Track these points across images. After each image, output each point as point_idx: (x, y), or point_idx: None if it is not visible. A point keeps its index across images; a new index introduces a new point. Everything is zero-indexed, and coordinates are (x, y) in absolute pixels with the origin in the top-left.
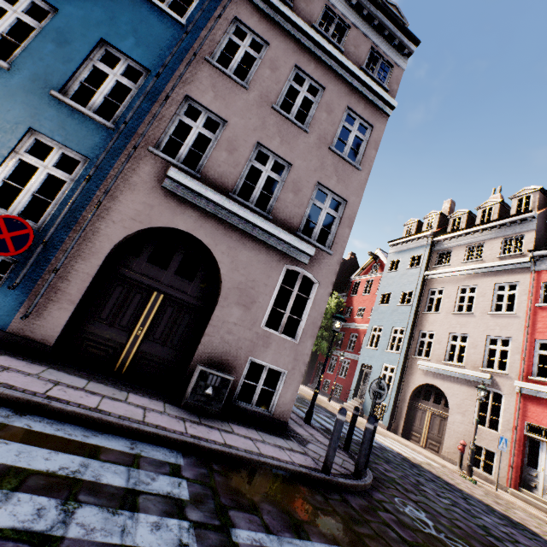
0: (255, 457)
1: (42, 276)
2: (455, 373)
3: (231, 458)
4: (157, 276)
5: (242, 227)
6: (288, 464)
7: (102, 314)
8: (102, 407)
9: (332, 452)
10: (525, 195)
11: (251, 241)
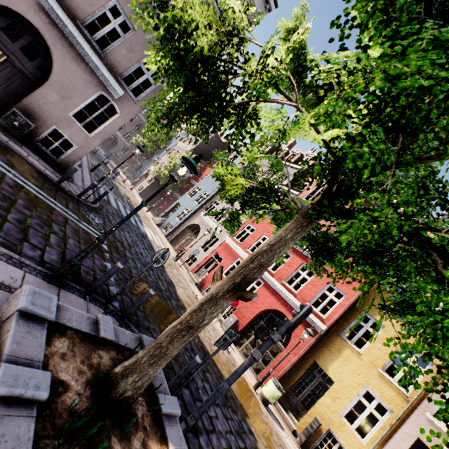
0: (19, 153)
1: None
2: (211, 224)
3: (4, 145)
4: (6, 43)
5: (78, 49)
6: (38, 167)
7: None
8: None
9: (65, 177)
10: (311, 157)
11: (83, 62)
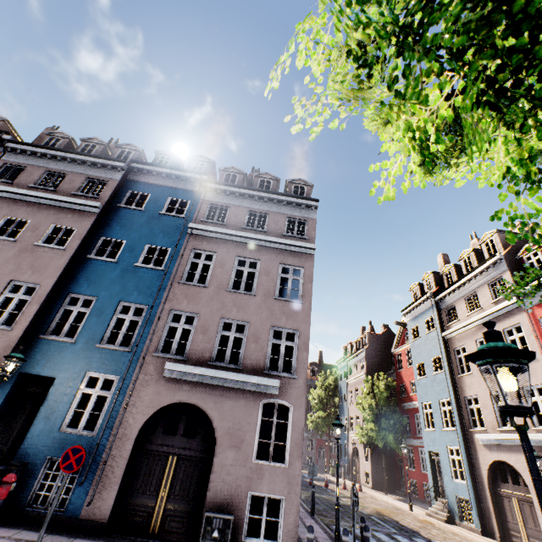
0: None
1: (98, 469)
2: (514, 441)
3: None
4: (170, 442)
5: (221, 384)
6: None
7: (138, 485)
8: None
9: None
10: (488, 239)
11: (231, 391)
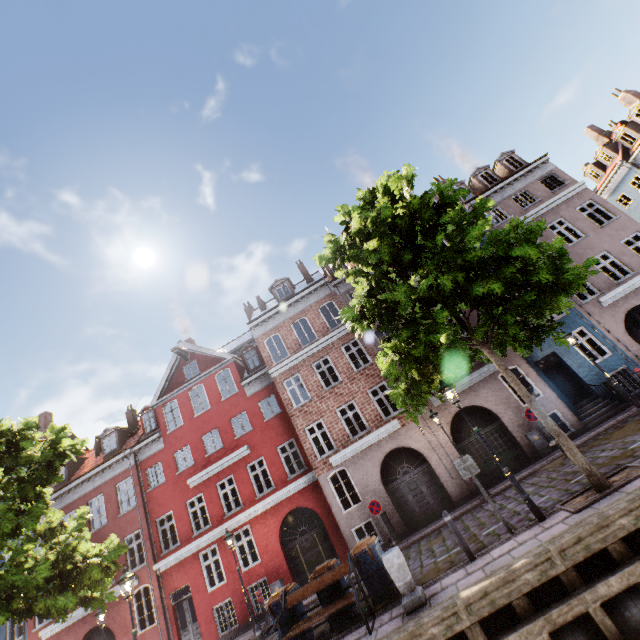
0: None
1: (634, 362)
2: None
3: None
4: None
5: (638, 286)
6: None
7: None
8: None
9: None
10: None
11: None
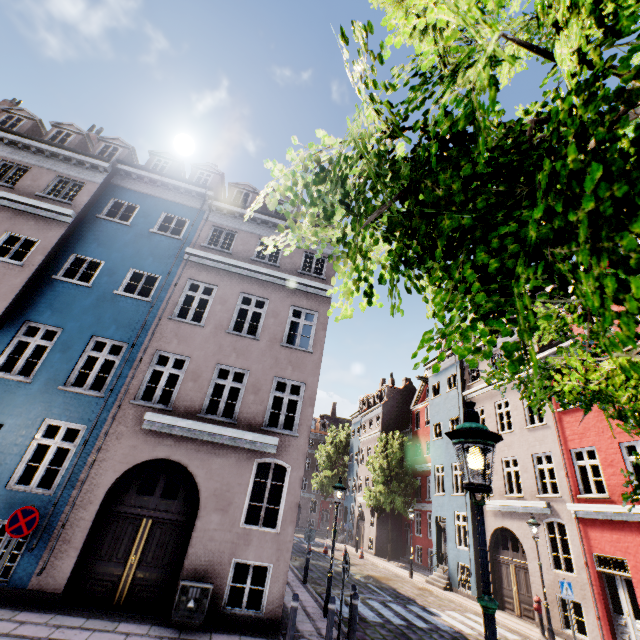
0: None
1: (54, 533)
2: (519, 508)
3: None
4: (146, 503)
5: (211, 440)
6: None
7: (103, 552)
8: (89, 639)
9: None
10: None
11: (222, 448)
